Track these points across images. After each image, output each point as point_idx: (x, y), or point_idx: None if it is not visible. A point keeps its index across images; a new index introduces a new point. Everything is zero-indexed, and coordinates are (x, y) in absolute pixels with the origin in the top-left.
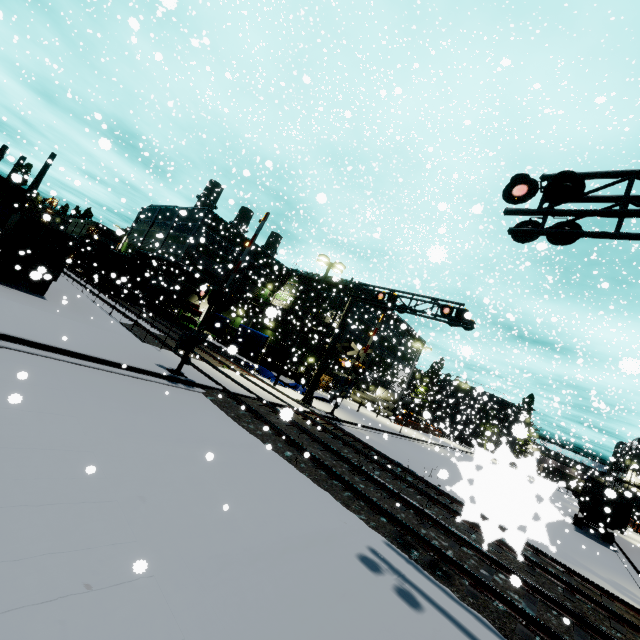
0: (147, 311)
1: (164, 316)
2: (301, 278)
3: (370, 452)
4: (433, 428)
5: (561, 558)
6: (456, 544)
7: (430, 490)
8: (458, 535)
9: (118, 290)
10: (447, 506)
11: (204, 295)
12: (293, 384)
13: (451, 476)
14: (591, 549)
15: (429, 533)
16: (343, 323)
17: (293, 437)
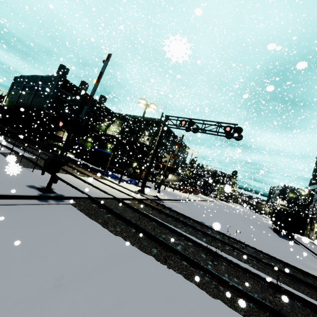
0: (26, 143)
1: (39, 145)
2: (123, 118)
3: (189, 221)
4: (197, 191)
5: (304, 267)
6: (292, 301)
7: (231, 241)
8: (289, 292)
9: (3, 130)
10: (254, 257)
11: (62, 125)
12: (129, 180)
13: (224, 222)
14: (296, 249)
15: (274, 298)
16: (159, 141)
17: (148, 228)
